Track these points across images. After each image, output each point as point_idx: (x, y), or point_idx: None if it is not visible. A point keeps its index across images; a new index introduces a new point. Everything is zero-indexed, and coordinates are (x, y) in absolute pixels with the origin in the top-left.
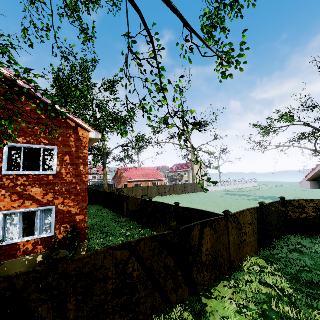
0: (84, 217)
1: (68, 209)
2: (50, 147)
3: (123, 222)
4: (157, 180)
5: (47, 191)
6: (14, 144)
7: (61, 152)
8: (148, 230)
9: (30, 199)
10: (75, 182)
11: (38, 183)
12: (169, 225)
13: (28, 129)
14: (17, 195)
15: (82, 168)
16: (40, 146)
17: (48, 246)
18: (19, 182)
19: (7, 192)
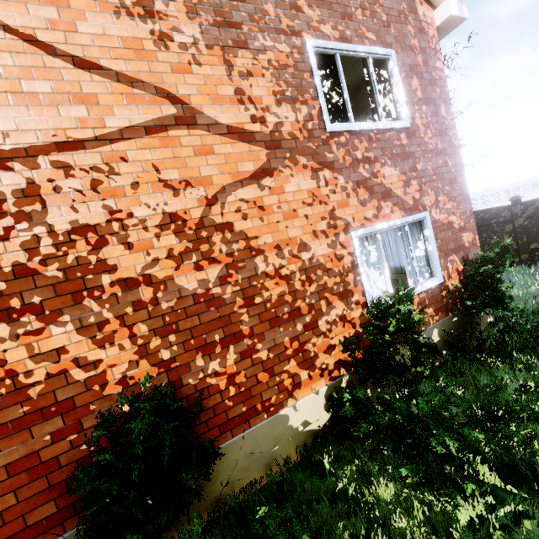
0: (472, 236)
1: (447, 218)
2: (382, 53)
3: None
4: None
5: (406, 176)
6: (321, 42)
7: (401, 66)
8: (524, 269)
9: (386, 197)
10: (441, 149)
11: (388, 155)
12: None
13: None
14: (364, 189)
15: (443, 111)
16: (366, 50)
17: (439, 307)
18: (358, 154)
19: (347, 182)
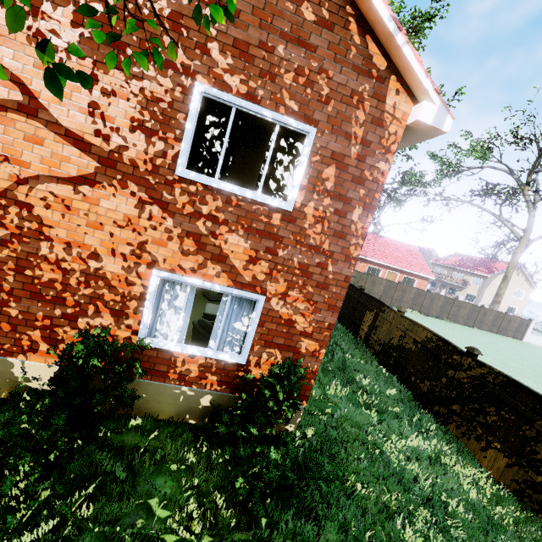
0: (318, 347)
1: (291, 315)
2: (297, 126)
3: (358, 356)
4: (415, 275)
5: (257, 253)
6: (216, 91)
7: (320, 149)
8: (432, 421)
9: (218, 259)
10: (327, 249)
11: (245, 225)
12: (539, 472)
13: (260, 52)
14: (194, 241)
15: (356, 214)
16: (274, 116)
17: (227, 382)
18: (205, 208)
19: (177, 227)
